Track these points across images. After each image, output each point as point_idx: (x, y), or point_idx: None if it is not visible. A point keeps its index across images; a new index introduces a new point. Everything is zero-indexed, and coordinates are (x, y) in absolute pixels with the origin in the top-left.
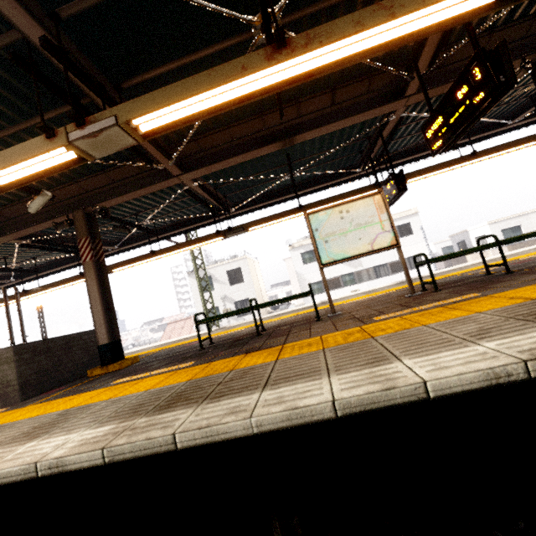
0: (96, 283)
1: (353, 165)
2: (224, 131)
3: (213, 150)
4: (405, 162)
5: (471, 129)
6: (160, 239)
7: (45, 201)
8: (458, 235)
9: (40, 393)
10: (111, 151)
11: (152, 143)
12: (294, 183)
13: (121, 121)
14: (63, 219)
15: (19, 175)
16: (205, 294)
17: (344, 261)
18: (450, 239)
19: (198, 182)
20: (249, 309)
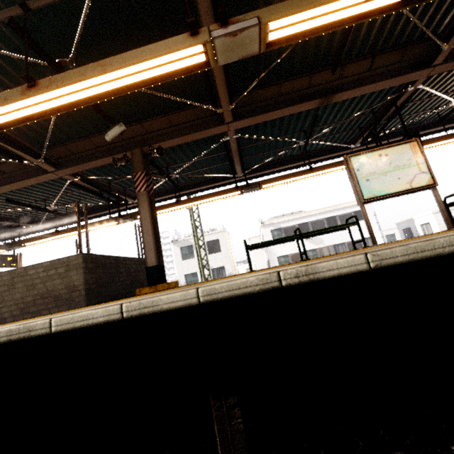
0: (149, 211)
1: (347, 143)
2: (277, 85)
3: (261, 104)
4: (390, 143)
5: (446, 119)
6: (174, 197)
7: (120, 131)
8: (404, 223)
9: (98, 302)
10: (234, 58)
11: (228, 83)
12: (295, 155)
13: (264, 21)
14: (119, 157)
15: (148, 74)
16: (186, 260)
17: (385, 197)
18: (392, 229)
19: (238, 134)
20: (298, 235)
